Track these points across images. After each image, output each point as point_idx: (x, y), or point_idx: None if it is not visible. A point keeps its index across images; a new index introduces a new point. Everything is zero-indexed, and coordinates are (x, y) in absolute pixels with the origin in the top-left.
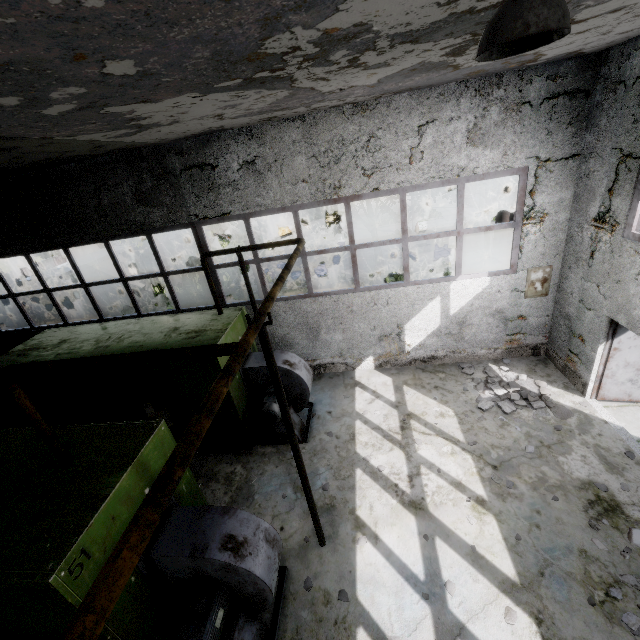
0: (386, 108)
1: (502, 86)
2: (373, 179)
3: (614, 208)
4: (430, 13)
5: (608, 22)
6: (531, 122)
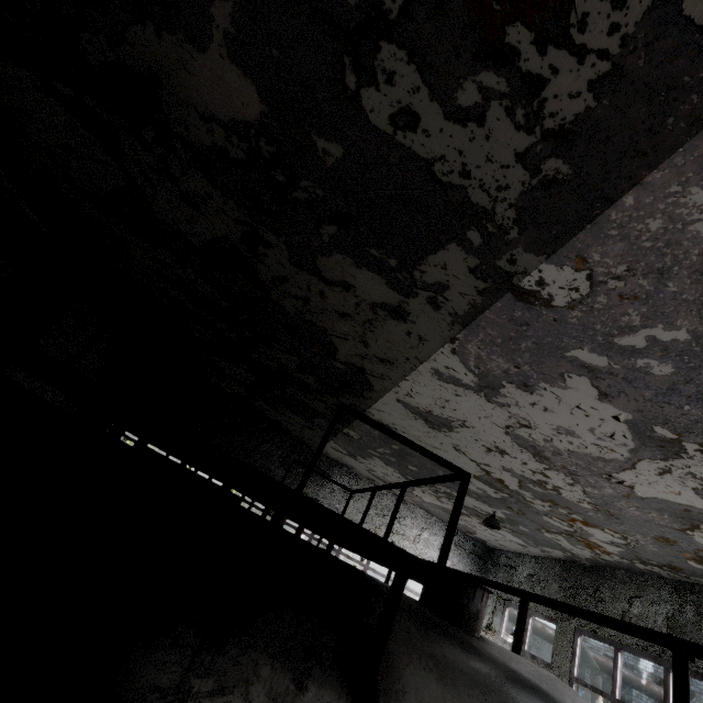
0: (413, 510)
1: (457, 535)
2: (395, 536)
3: (494, 622)
4: (470, 505)
5: (498, 536)
6: (464, 558)
